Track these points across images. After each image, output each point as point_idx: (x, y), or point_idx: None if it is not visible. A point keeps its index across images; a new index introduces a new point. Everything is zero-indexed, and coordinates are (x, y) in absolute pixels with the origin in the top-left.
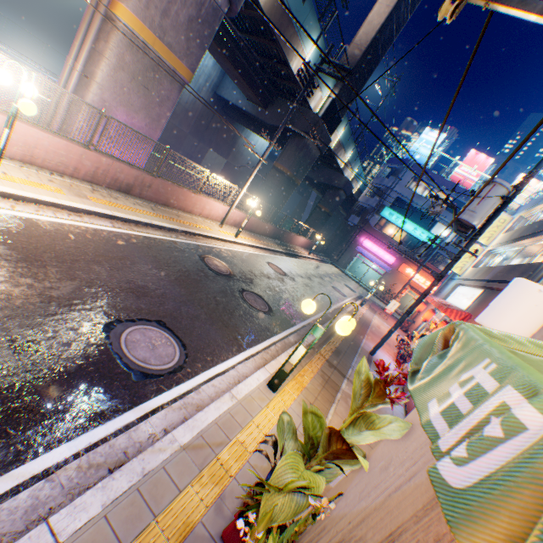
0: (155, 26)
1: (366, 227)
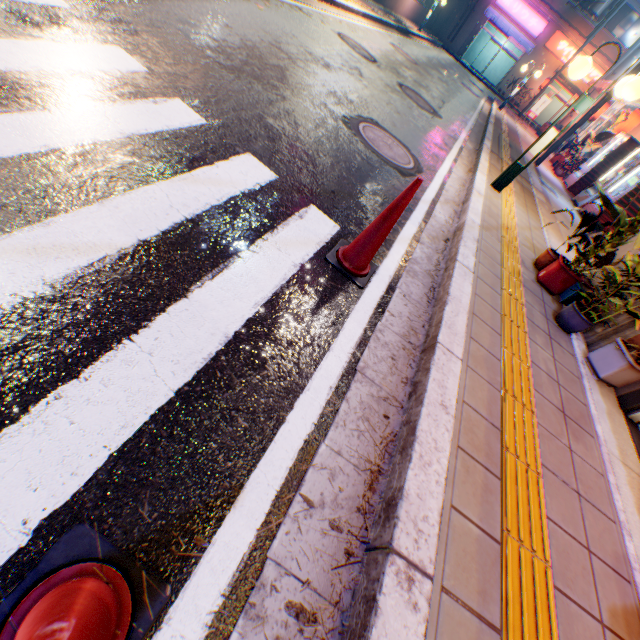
0: None
1: None
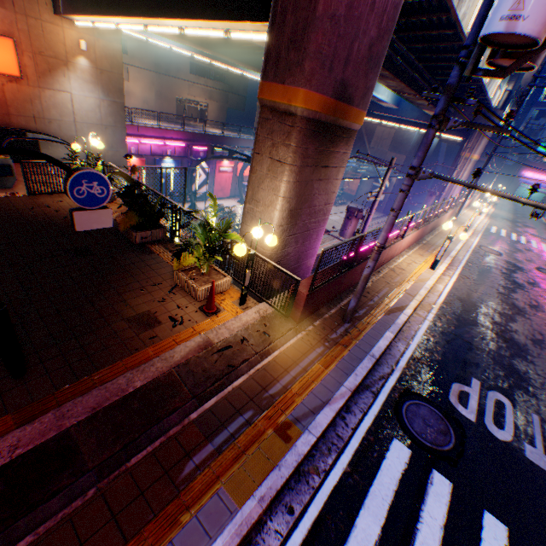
0: (478, 154)
1: (525, 163)
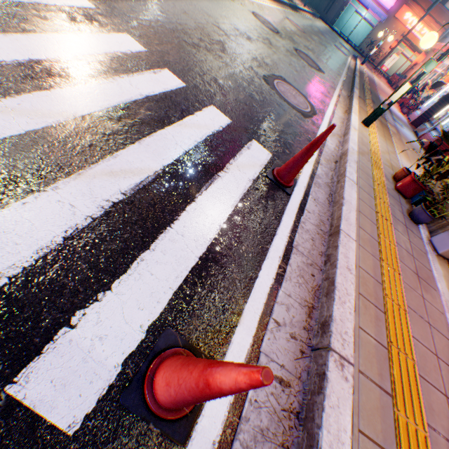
0: None
1: None
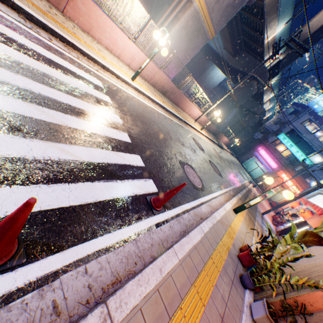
0: (210, 8)
1: (265, 142)
